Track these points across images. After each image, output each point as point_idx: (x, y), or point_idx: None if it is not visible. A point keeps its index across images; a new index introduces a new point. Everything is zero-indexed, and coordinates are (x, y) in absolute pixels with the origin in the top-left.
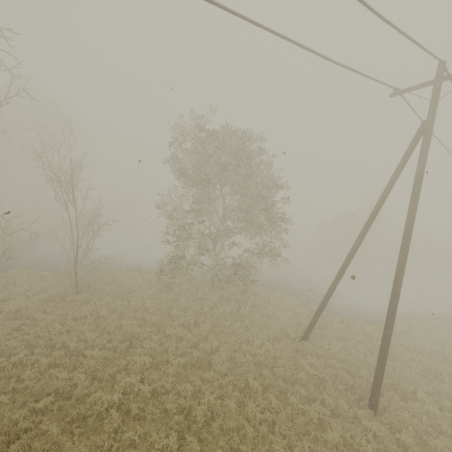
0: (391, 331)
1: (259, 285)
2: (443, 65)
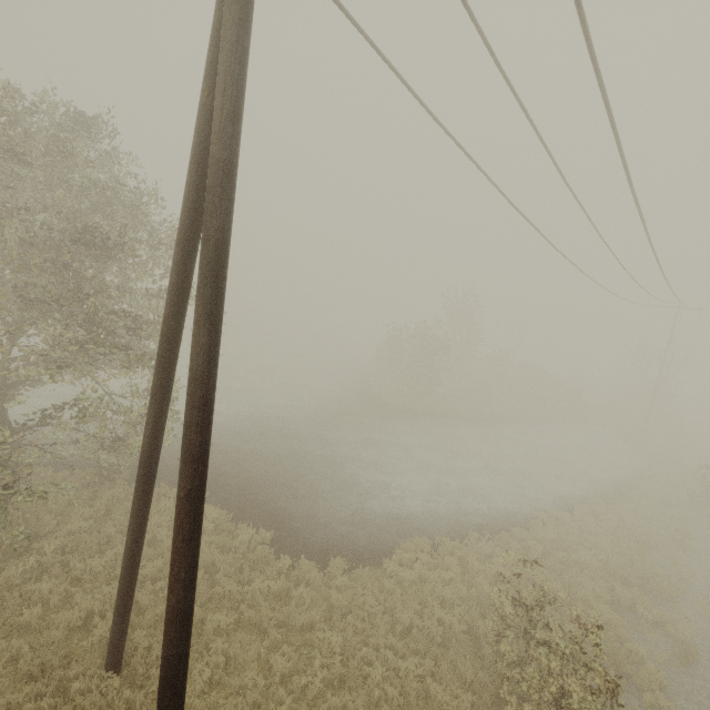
0: None
1: None
2: None
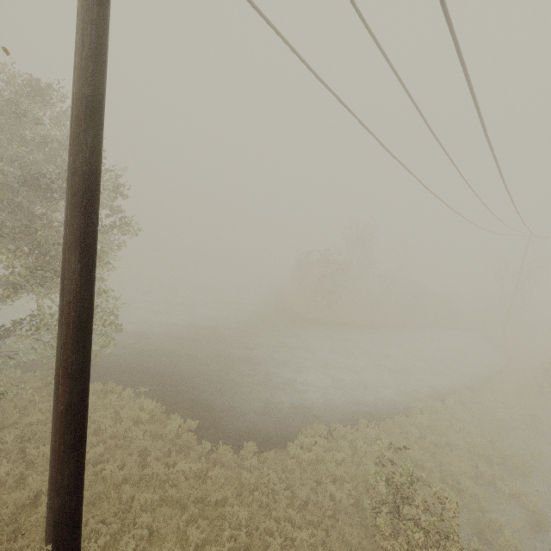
0: None
1: (96, 381)
2: None
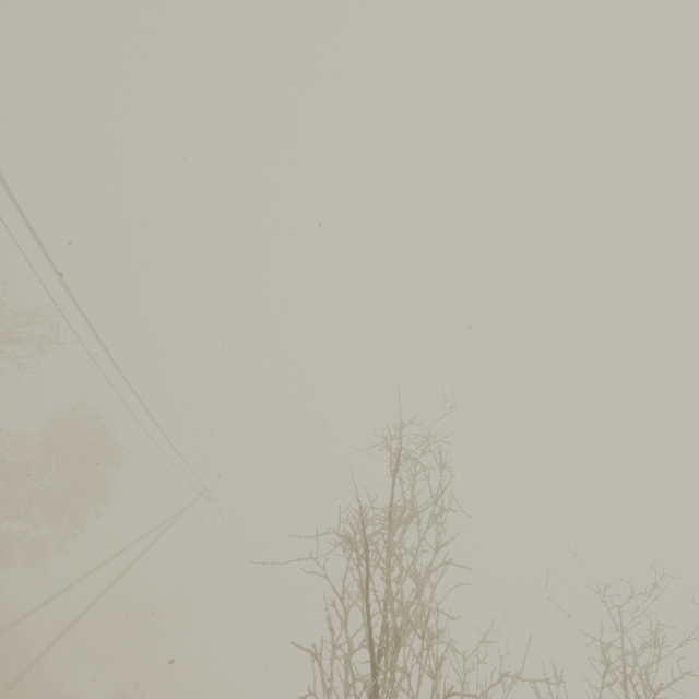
0: (76, 623)
1: None
2: (206, 489)
